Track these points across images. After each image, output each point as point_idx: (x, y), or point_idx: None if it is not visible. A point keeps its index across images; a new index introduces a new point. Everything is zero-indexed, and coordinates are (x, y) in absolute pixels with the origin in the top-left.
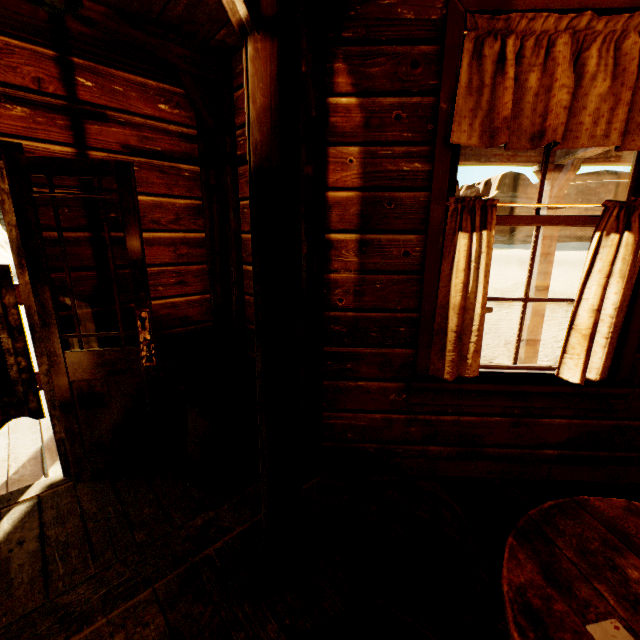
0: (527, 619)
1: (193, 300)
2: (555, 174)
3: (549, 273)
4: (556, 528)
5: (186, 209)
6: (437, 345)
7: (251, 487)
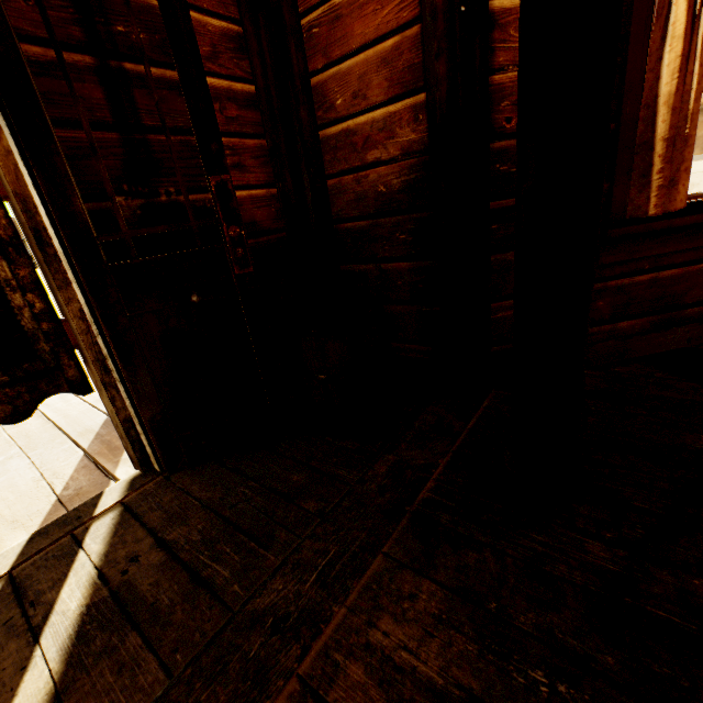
0: None
1: (258, 196)
2: None
3: None
4: None
5: (223, 38)
6: (637, 170)
7: (417, 421)
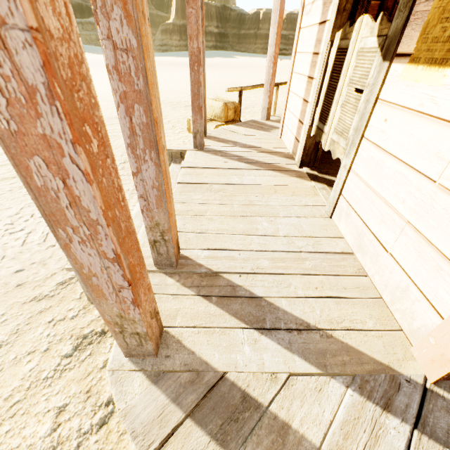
0: None
1: None
2: None
3: None
4: None
5: None
6: None
7: None
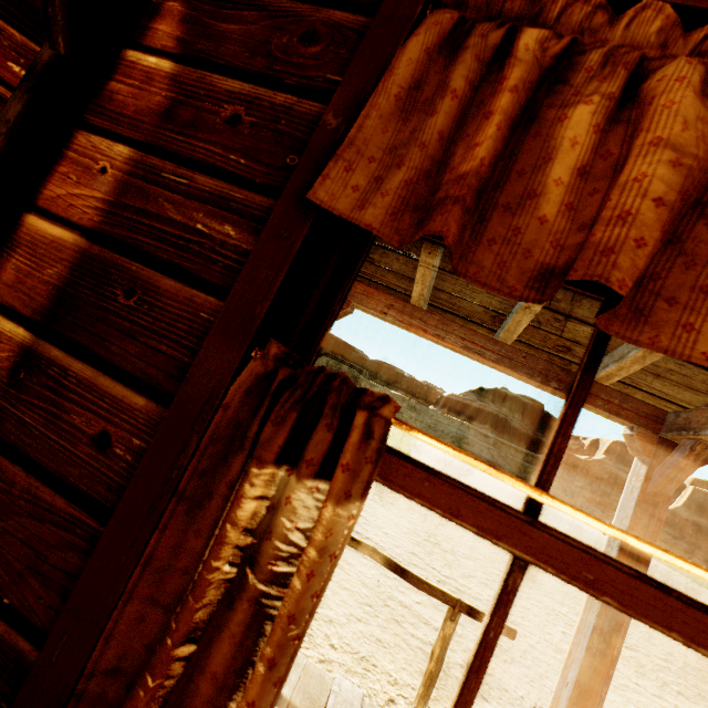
0: None
1: None
2: (659, 452)
3: (620, 635)
4: None
5: None
6: None
7: None
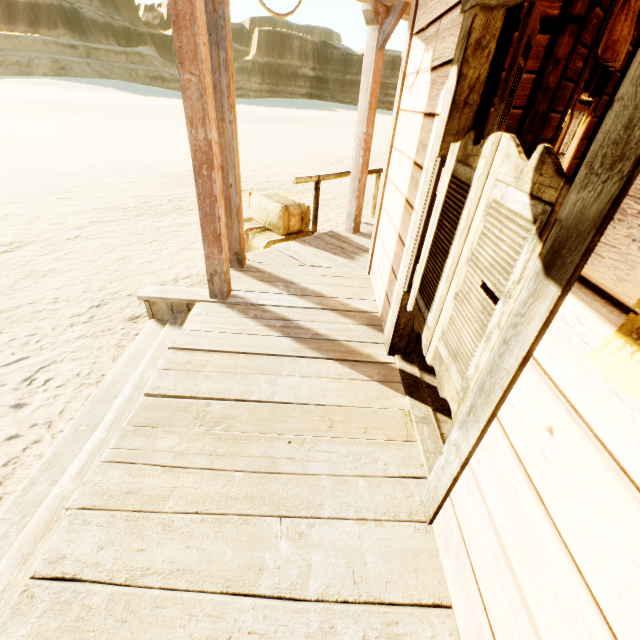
0: None
1: None
2: None
3: None
4: None
5: None
6: None
7: None
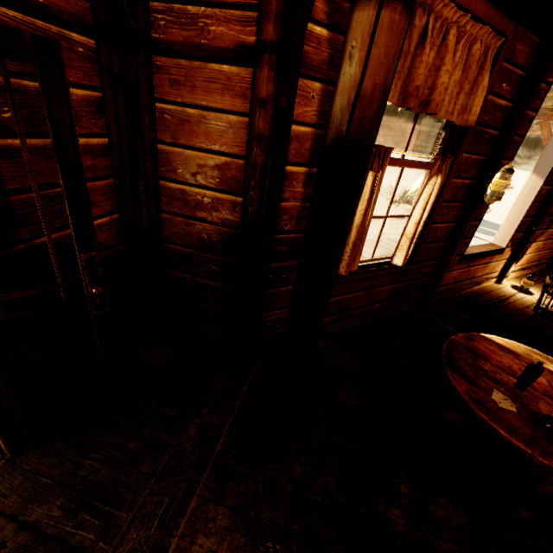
0: (478, 404)
1: (103, 223)
2: None
3: None
4: (455, 358)
5: (85, 104)
6: None
7: (214, 387)
